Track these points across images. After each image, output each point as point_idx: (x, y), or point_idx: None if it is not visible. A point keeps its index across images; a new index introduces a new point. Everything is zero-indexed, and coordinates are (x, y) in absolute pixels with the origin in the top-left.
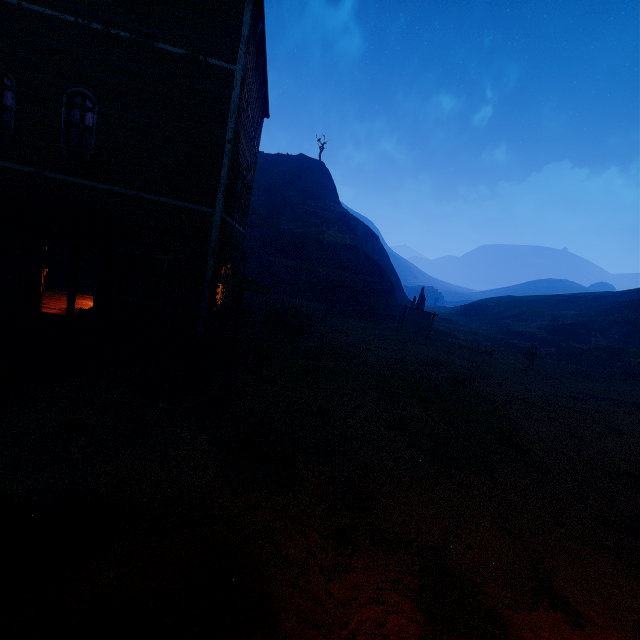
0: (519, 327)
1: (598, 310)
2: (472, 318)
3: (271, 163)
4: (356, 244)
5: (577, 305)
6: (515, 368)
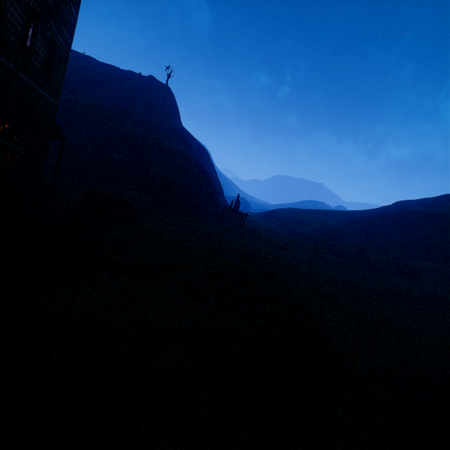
0: (300, 229)
1: (347, 221)
2: (270, 221)
3: (124, 77)
4: (190, 153)
5: (333, 217)
6: (303, 260)
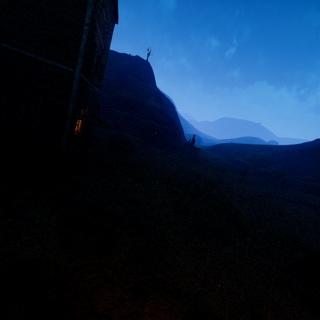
0: (237, 158)
1: (273, 153)
2: (216, 152)
3: (120, 58)
4: (163, 108)
5: (263, 150)
6: (235, 179)
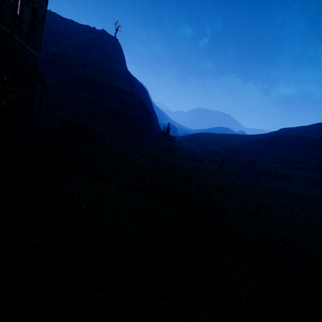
0: (212, 148)
1: (245, 142)
2: (191, 142)
3: (82, 31)
4: (134, 92)
5: (235, 139)
6: (212, 169)
